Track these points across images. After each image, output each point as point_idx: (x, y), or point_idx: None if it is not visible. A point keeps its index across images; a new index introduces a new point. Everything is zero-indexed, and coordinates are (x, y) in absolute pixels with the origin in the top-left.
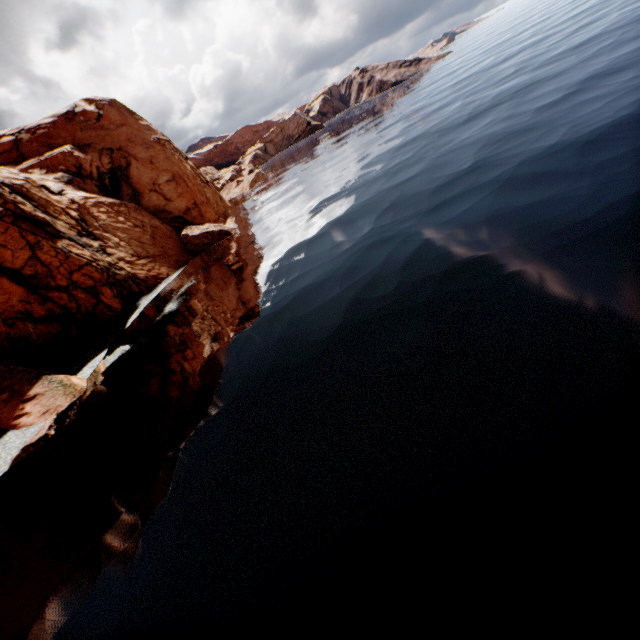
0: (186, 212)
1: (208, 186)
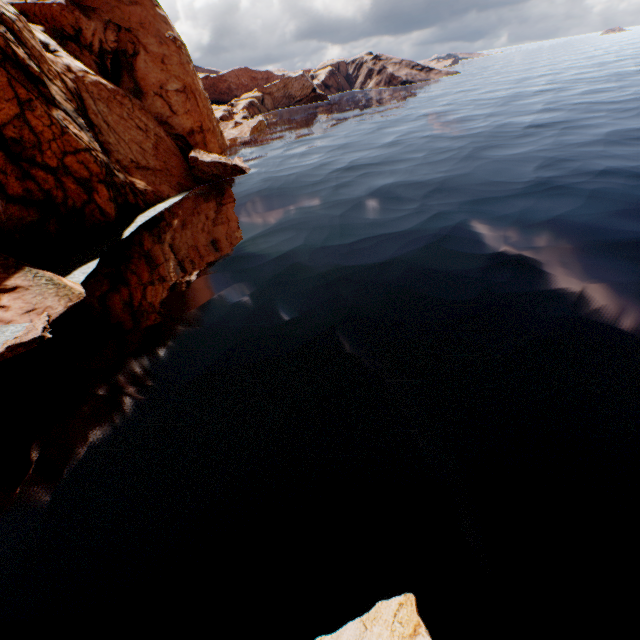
0: (190, 134)
1: (213, 114)
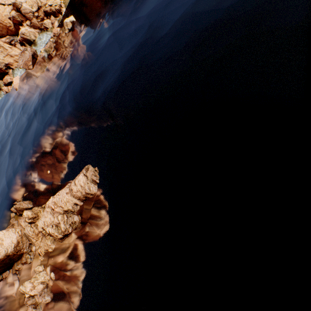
0: None
1: None
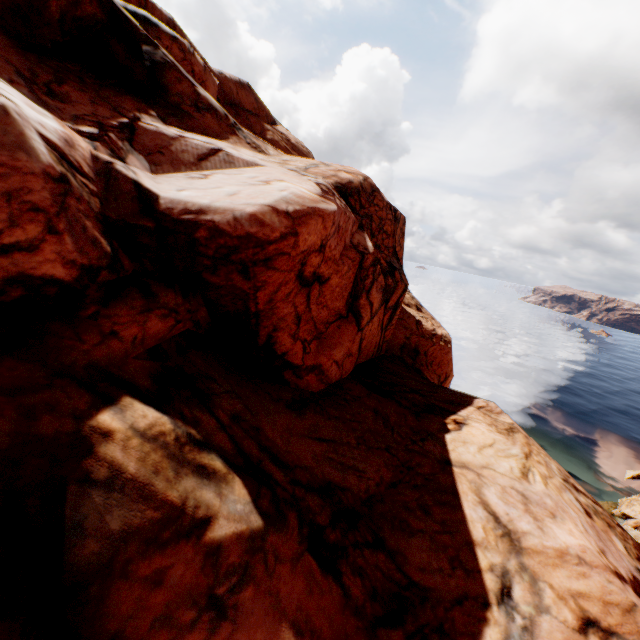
0: None
1: None
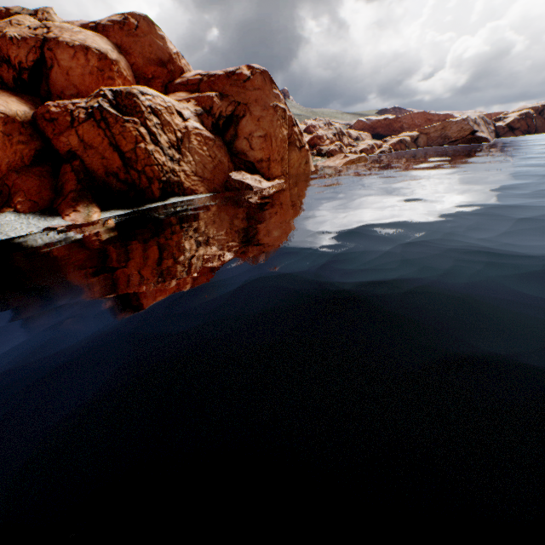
0: (259, 161)
1: (298, 150)
